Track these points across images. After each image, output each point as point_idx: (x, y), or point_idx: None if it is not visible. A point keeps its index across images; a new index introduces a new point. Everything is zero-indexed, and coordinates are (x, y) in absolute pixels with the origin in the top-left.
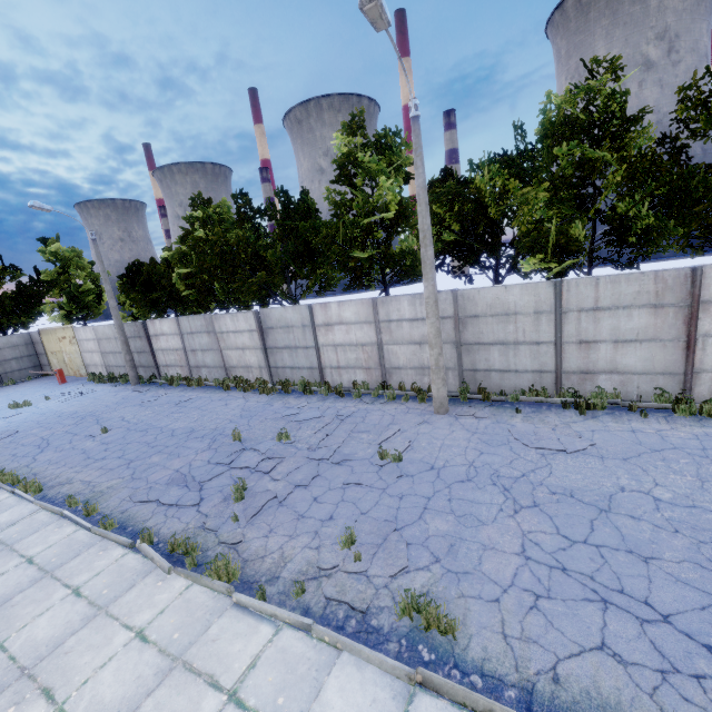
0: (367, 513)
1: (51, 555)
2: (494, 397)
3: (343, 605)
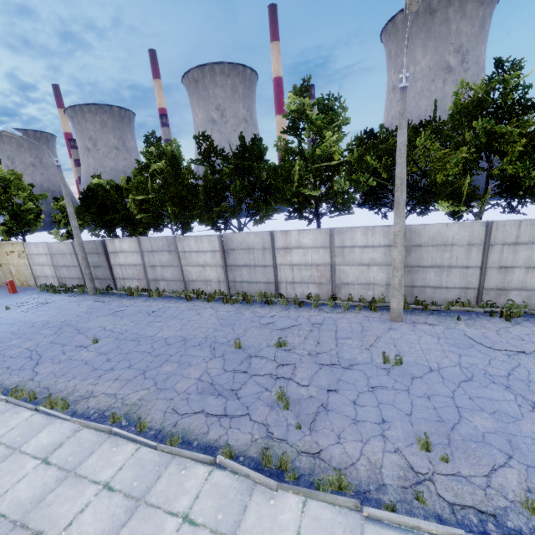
0: (412, 414)
1: (129, 479)
2: (431, 307)
3: (467, 509)
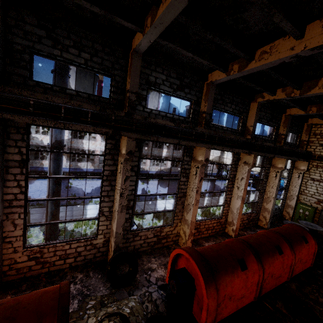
0: None
1: None
2: None
3: None
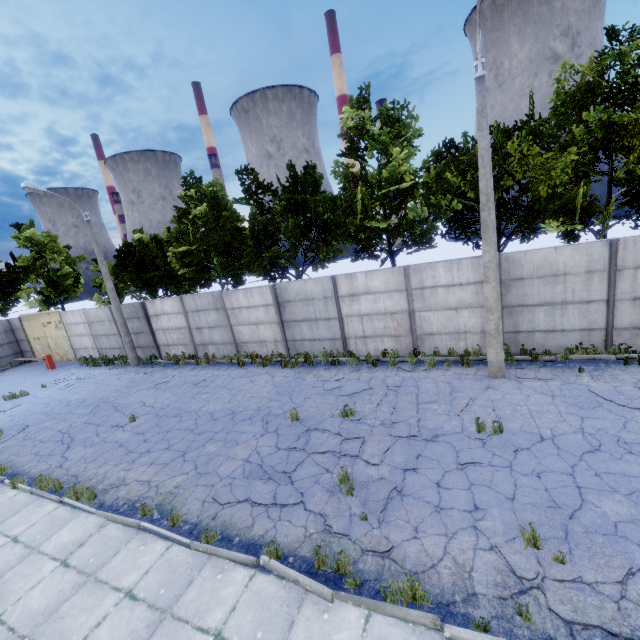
0: (515, 498)
1: (155, 585)
2: (542, 357)
3: (592, 630)
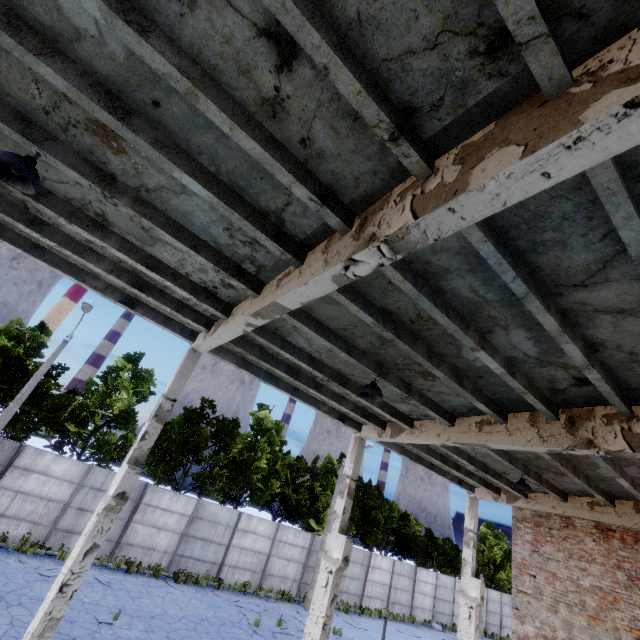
0: None
1: None
2: None
3: None
